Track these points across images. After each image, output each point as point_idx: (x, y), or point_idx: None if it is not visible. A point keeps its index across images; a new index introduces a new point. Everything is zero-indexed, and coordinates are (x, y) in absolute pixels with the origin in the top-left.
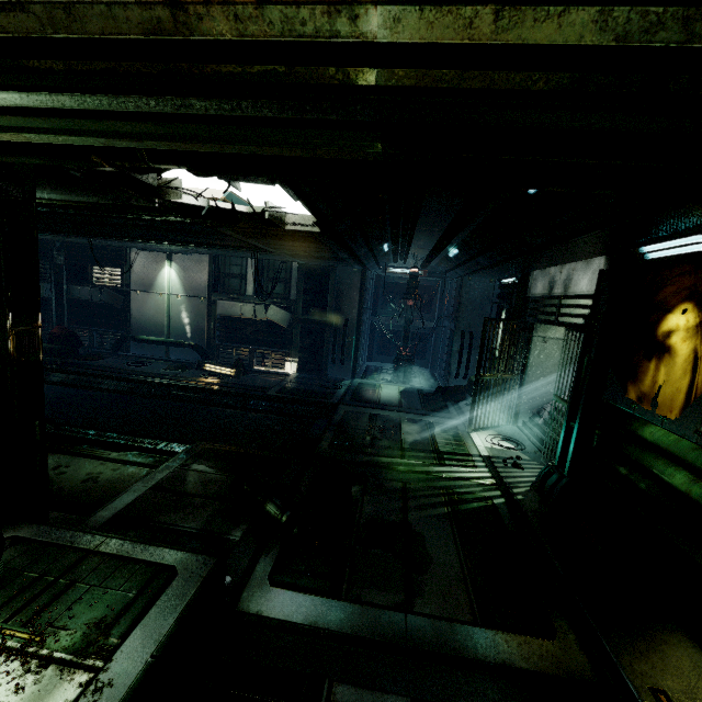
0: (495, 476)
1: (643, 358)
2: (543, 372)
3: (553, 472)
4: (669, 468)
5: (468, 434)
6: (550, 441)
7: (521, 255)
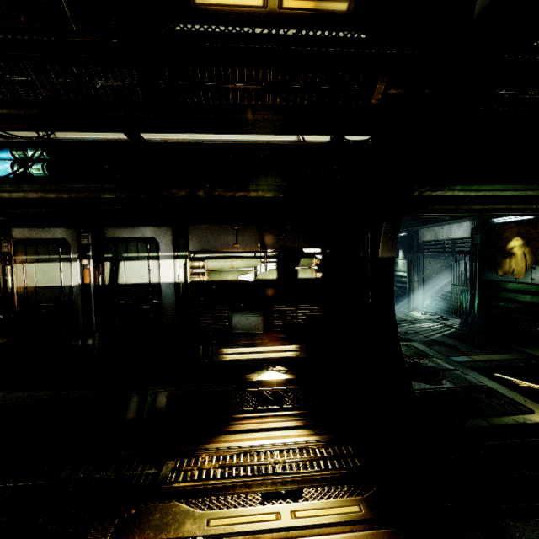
0: (441, 324)
1: (502, 259)
2: (431, 278)
3: (470, 314)
4: (522, 296)
5: (409, 313)
6: (448, 309)
7: (430, 223)
